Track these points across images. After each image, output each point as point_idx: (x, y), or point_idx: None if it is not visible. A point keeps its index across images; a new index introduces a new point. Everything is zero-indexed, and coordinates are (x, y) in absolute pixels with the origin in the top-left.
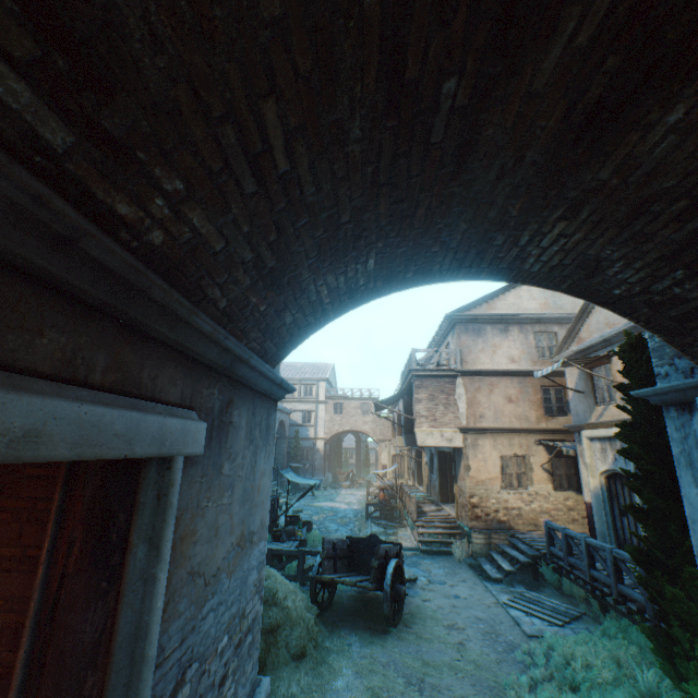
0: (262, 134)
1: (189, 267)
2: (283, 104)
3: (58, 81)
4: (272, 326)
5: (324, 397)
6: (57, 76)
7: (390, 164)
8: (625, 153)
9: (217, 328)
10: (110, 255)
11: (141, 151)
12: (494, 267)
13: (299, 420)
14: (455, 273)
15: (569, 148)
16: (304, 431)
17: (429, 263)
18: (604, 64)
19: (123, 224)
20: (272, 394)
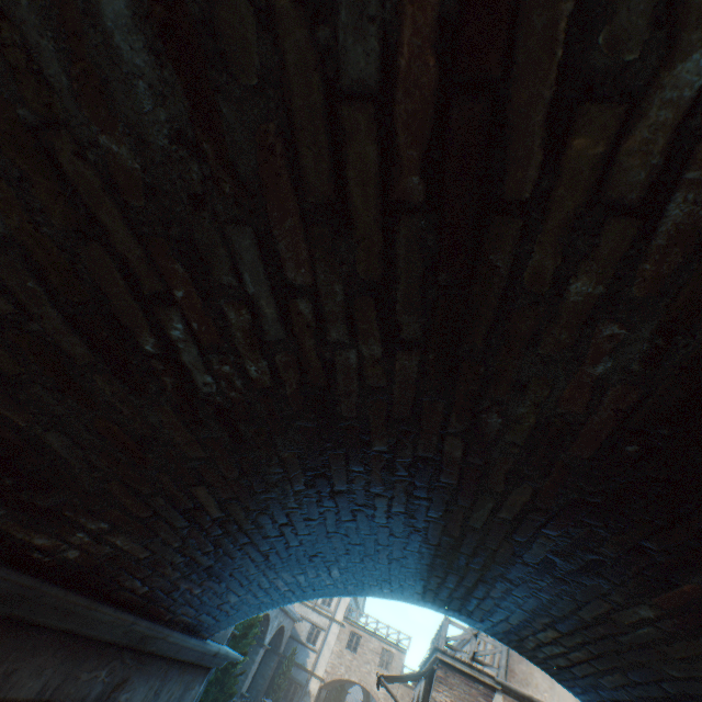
0: (194, 499)
1: (106, 568)
2: (214, 487)
3: (4, 488)
4: (210, 602)
5: (342, 615)
6: (4, 486)
7: (336, 523)
8: (601, 610)
9: (123, 616)
10: (3, 580)
11: (70, 510)
12: (489, 624)
13: (303, 634)
14: (443, 607)
15: (533, 575)
16: (303, 653)
17: (408, 588)
18: (539, 537)
19: (39, 548)
20: (202, 662)
